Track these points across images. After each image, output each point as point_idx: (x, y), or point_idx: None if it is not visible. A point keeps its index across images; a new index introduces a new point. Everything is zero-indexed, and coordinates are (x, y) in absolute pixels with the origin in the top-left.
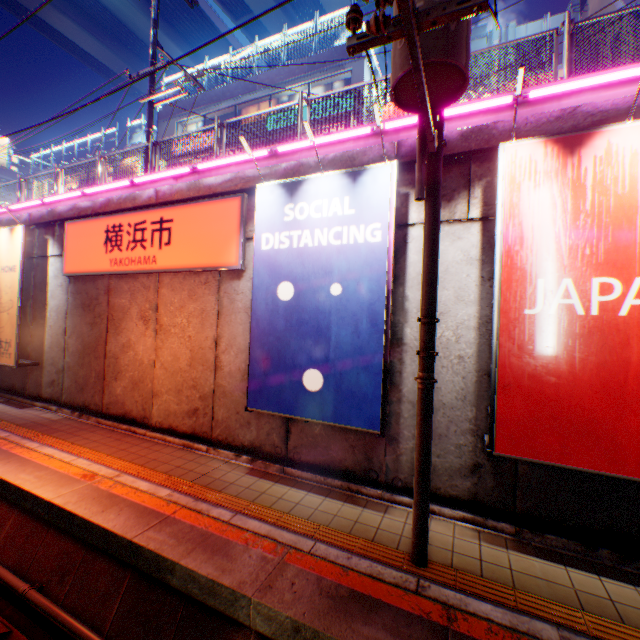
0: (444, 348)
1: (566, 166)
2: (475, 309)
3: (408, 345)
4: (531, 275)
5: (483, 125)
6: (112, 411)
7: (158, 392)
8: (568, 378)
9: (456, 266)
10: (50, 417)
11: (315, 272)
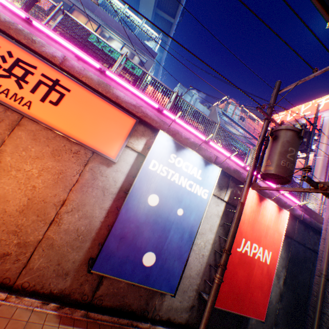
0: (199, 249)
1: (258, 204)
2: (214, 236)
3: None
4: (242, 236)
5: (239, 171)
6: None
7: None
8: (240, 277)
9: (214, 216)
10: None
11: (173, 197)
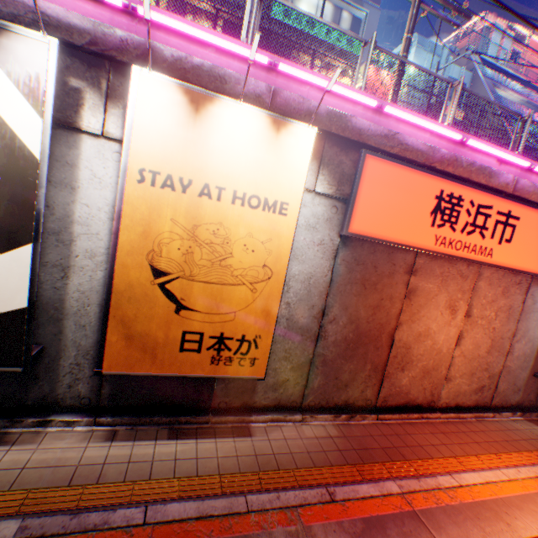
0: None
1: None
2: None
3: None
4: None
5: None
6: (389, 403)
7: (450, 377)
8: None
9: None
10: (326, 434)
11: None
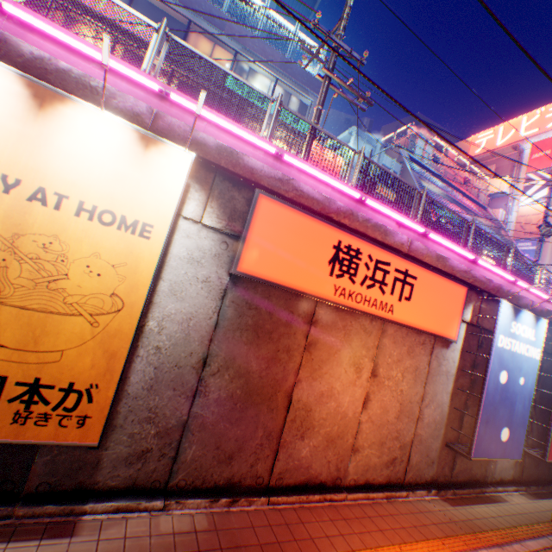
0: None
1: None
2: None
3: None
4: None
5: (550, 310)
6: (286, 481)
7: (358, 447)
8: None
9: None
10: (191, 527)
11: (515, 368)
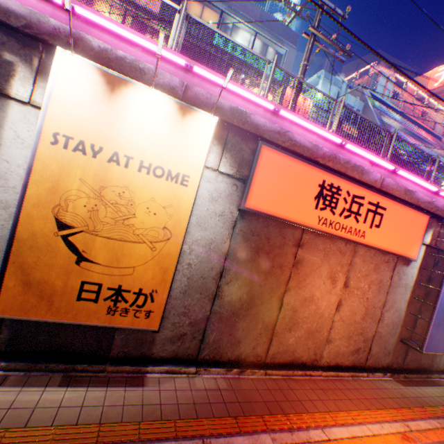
0: None
1: None
2: None
3: None
4: None
5: None
6: (277, 360)
7: (331, 339)
8: None
9: None
10: (216, 386)
11: None
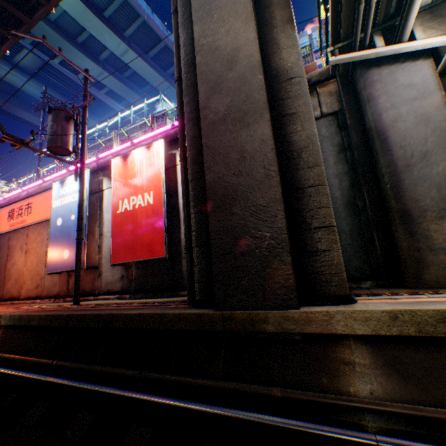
0: None
1: (125, 164)
2: None
3: (105, 235)
4: (119, 200)
5: (118, 153)
6: (7, 297)
7: (25, 281)
8: (127, 231)
9: None
10: None
11: (68, 212)
